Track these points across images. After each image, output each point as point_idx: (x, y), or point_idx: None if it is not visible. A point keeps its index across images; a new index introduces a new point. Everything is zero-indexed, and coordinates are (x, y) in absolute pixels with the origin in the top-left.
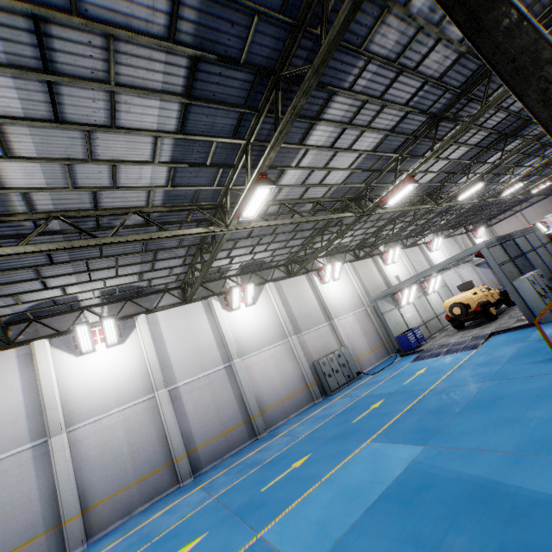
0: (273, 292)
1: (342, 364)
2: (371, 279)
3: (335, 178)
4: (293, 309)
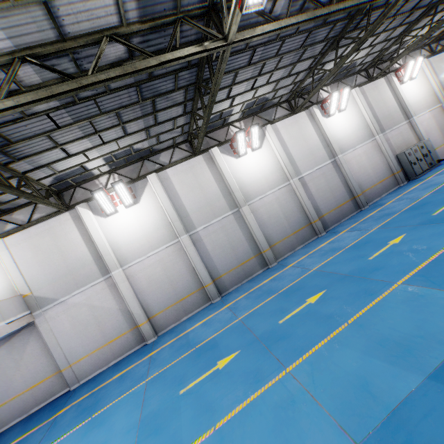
0: (360, 97)
1: (424, 154)
2: None
3: None
4: (376, 111)
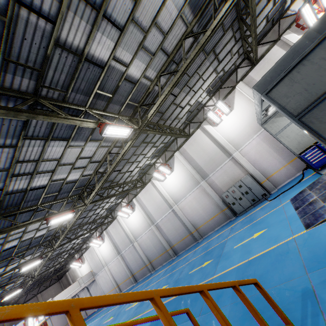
0: (179, 158)
1: (244, 192)
2: None
3: (91, 149)
4: (198, 161)
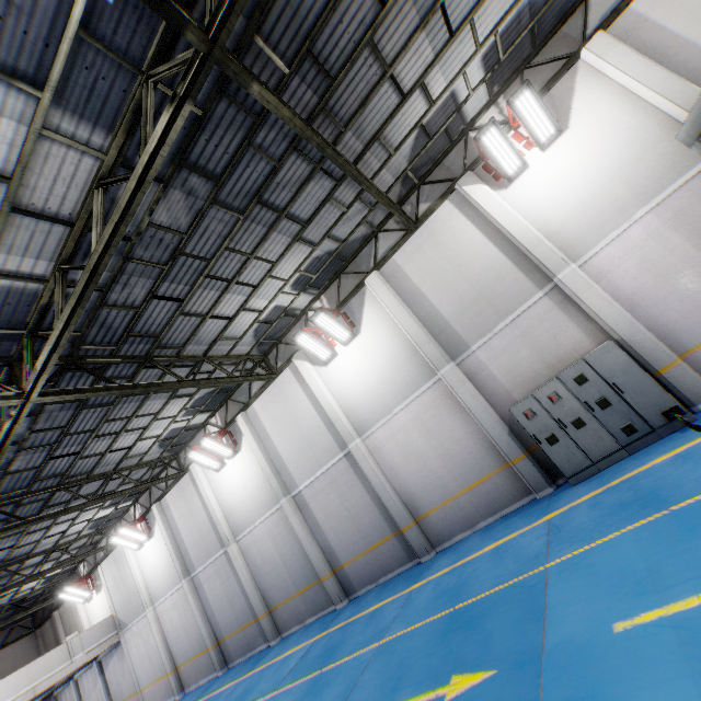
0: (380, 294)
1: (596, 400)
2: None
3: None
4: (437, 302)
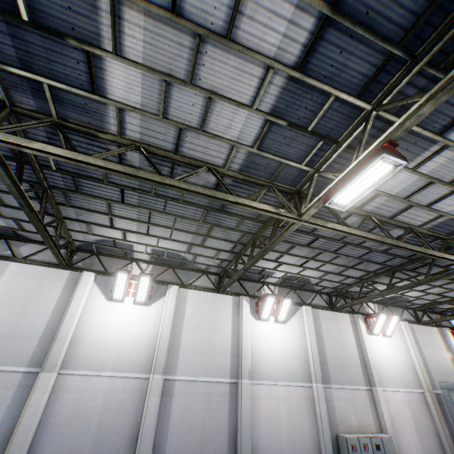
0: (309, 319)
1: None
2: (434, 355)
3: (451, 205)
4: (327, 348)
